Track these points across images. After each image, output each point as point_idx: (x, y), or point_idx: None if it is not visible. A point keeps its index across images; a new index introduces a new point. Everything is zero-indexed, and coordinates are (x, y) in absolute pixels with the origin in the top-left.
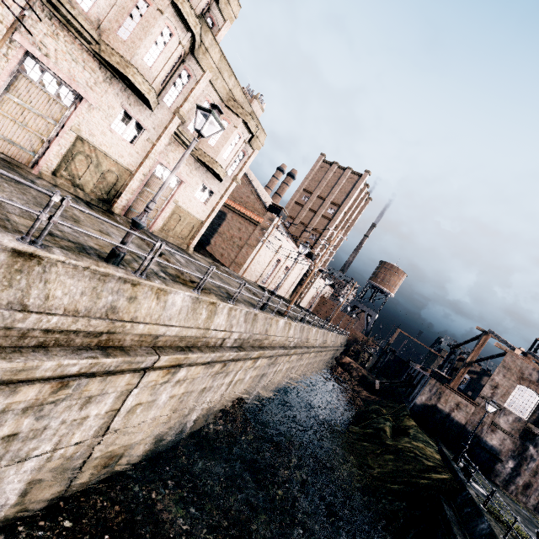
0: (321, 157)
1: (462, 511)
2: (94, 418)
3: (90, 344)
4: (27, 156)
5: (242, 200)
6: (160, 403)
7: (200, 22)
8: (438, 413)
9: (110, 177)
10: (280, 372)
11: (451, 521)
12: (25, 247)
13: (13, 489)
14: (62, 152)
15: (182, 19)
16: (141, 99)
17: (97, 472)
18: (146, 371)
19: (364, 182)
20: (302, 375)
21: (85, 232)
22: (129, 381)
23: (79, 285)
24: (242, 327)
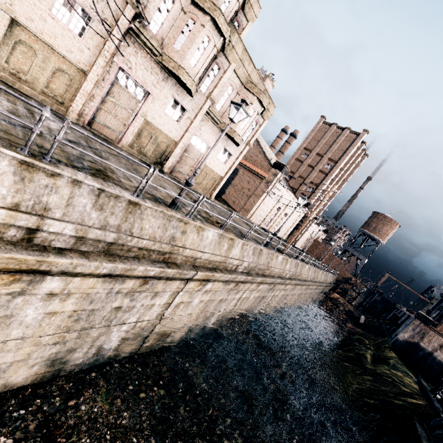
0: (321, 119)
1: (434, 432)
2: (157, 307)
3: (159, 259)
4: (115, 135)
5: (252, 159)
6: (194, 304)
7: (230, 28)
8: (420, 350)
9: (162, 146)
10: (277, 297)
11: (421, 437)
12: (134, 199)
13: (115, 340)
14: (135, 131)
15: (217, 28)
16: (186, 90)
17: (155, 342)
18: (188, 281)
19: (361, 140)
20: (294, 302)
21: (163, 189)
22: (178, 286)
23: (157, 222)
24: (251, 258)
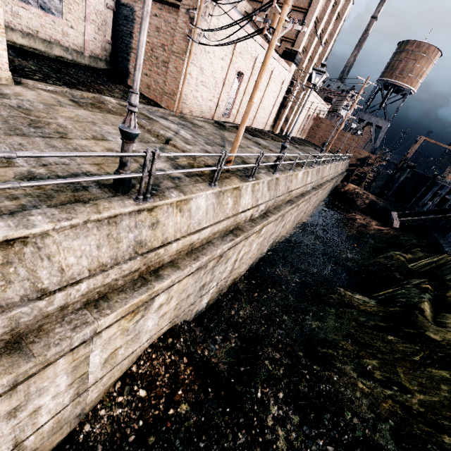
0: None
1: None
2: None
3: None
4: None
5: None
6: None
7: None
8: None
9: None
10: (249, 253)
11: None
12: None
13: None
14: None
15: None
16: None
17: None
18: None
19: None
20: (293, 226)
21: None
22: None
23: None
24: None
